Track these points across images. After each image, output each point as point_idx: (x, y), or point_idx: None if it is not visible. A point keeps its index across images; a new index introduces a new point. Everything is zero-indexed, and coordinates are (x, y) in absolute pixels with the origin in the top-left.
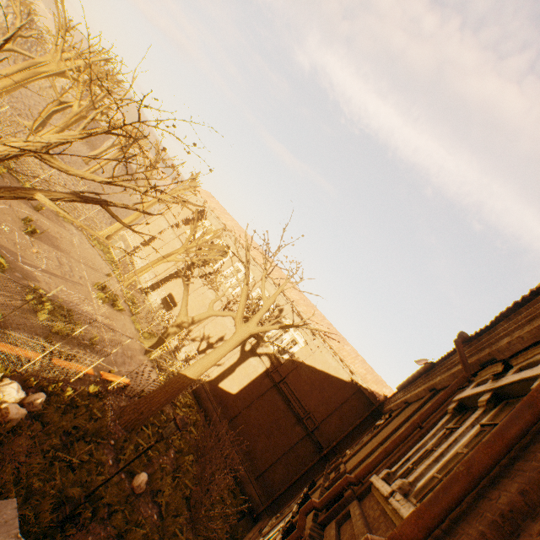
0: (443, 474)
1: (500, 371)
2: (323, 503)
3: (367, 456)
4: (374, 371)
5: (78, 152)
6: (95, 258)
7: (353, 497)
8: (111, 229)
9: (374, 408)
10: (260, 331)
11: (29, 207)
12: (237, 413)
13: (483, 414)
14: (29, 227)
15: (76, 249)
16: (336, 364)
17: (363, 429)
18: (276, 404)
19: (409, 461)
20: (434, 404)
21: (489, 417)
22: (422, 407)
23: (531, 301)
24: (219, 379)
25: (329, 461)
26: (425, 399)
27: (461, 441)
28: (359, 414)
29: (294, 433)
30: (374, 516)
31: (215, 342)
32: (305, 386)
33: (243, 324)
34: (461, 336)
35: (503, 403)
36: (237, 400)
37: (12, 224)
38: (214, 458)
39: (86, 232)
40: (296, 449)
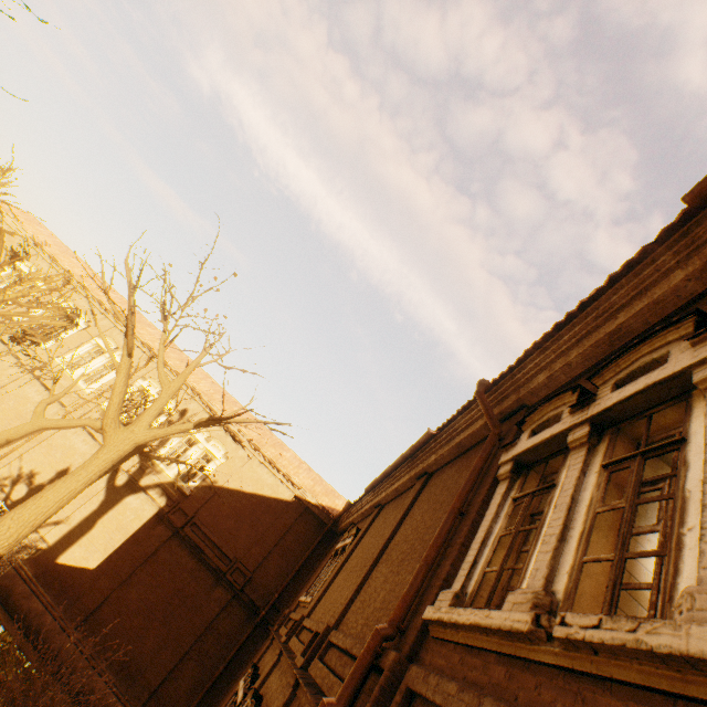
0: (620, 550)
1: (590, 394)
2: (346, 699)
3: (358, 590)
4: (323, 480)
5: None
6: None
7: (402, 662)
8: None
9: (327, 529)
10: (157, 436)
11: None
12: (101, 600)
13: (590, 454)
14: None
15: None
16: (273, 480)
17: (314, 561)
18: (179, 564)
19: (478, 565)
20: (473, 477)
21: (607, 453)
22: (417, 500)
23: (577, 318)
24: (59, 548)
25: (272, 625)
26: (419, 488)
27: (583, 498)
28: (308, 543)
29: (213, 601)
30: (495, 681)
31: (49, 481)
32: (229, 521)
33: (121, 428)
34: (483, 384)
35: (612, 432)
36: (101, 577)
37: None
38: (52, 706)
39: None
40: (217, 625)
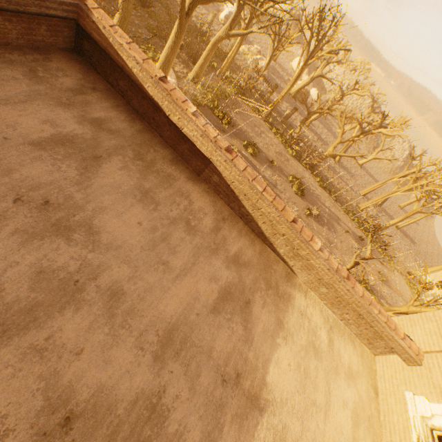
0: None
1: None
2: None
3: None
4: None
5: (396, 200)
6: (405, 292)
7: None
8: (418, 272)
9: None
10: None
11: (379, 263)
12: None
13: None
14: (381, 277)
15: (396, 286)
16: None
17: None
18: None
19: None
20: None
21: None
22: None
23: None
24: None
25: None
26: None
27: None
28: None
29: None
30: None
31: None
32: None
33: None
34: None
35: None
36: None
37: (375, 275)
38: None
39: (401, 272)
40: None
